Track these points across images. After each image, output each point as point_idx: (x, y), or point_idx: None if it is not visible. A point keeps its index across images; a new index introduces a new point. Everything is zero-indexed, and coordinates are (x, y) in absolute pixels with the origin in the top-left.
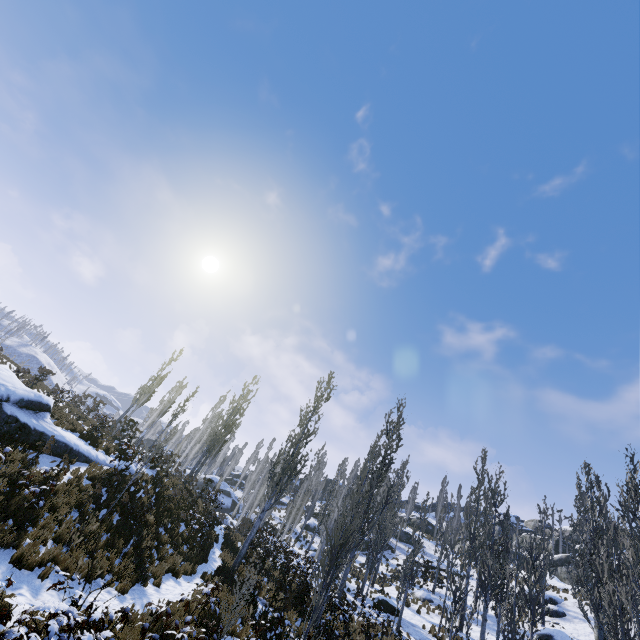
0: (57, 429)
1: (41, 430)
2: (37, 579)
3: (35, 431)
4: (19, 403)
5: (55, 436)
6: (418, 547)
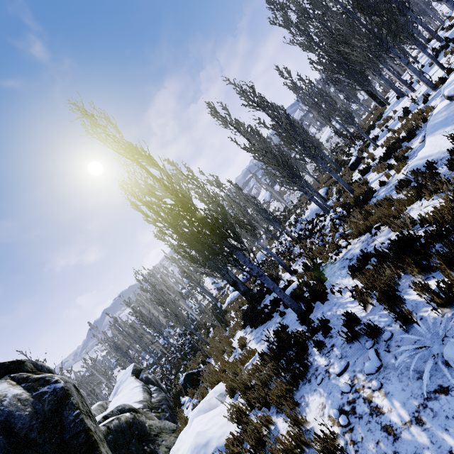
0: None
1: None
2: None
3: None
4: None
5: None
6: None
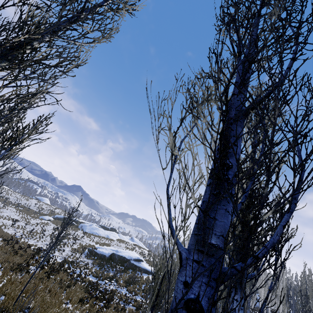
0: (144, 265)
1: (139, 266)
2: (130, 293)
3: (138, 266)
4: (134, 260)
5: (143, 267)
6: (311, 306)
